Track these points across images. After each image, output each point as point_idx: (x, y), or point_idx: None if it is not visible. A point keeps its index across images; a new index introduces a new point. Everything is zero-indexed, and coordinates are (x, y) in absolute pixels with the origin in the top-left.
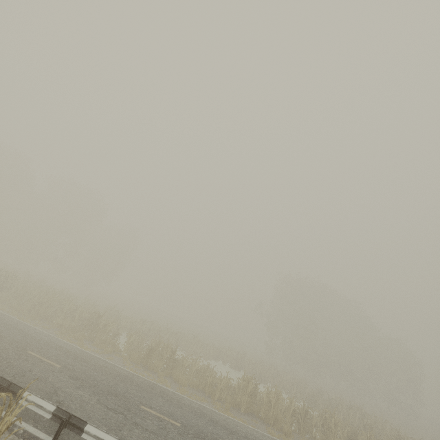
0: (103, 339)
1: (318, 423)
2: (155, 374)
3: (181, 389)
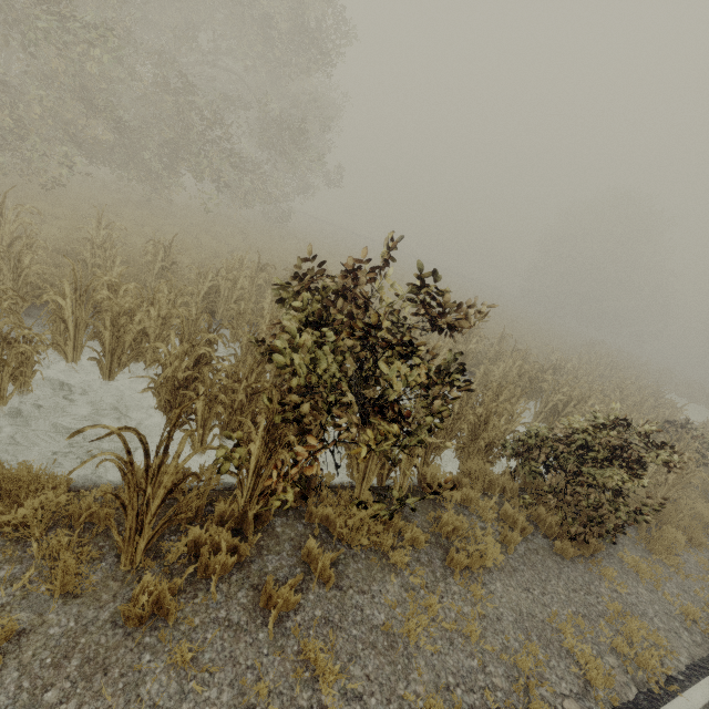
0: None
1: None
2: None
3: None
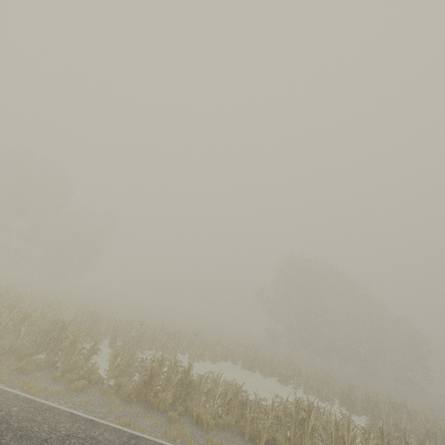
0: (71, 363)
1: (386, 444)
2: (162, 416)
3: (209, 440)
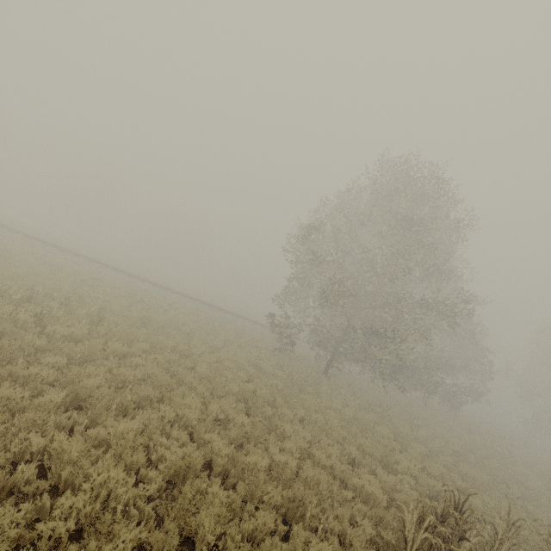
0: None
1: None
2: None
3: None
